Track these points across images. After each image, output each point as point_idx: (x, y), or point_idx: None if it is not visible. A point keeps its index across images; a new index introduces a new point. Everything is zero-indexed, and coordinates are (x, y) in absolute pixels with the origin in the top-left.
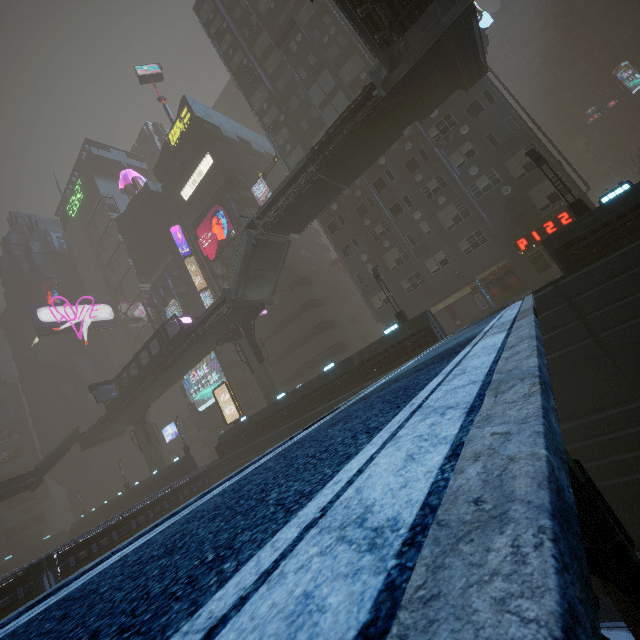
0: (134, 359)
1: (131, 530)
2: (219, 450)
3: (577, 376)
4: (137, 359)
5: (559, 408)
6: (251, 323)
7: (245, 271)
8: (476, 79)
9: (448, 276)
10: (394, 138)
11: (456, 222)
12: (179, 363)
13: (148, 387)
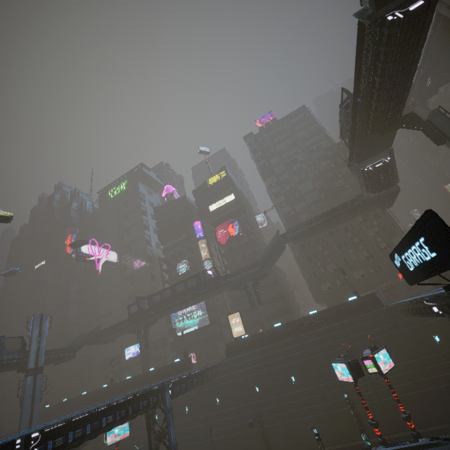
0: (171, 287)
1: (191, 385)
2: (228, 352)
3: (449, 329)
4: (174, 287)
5: (442, 343)
6: (258, 282)
7: (271, 254)
8: (388, 208)
9: (365, 282)
10: (352, 218)
11: (367, 259)
12: (203, 295)
13: (174, 306)
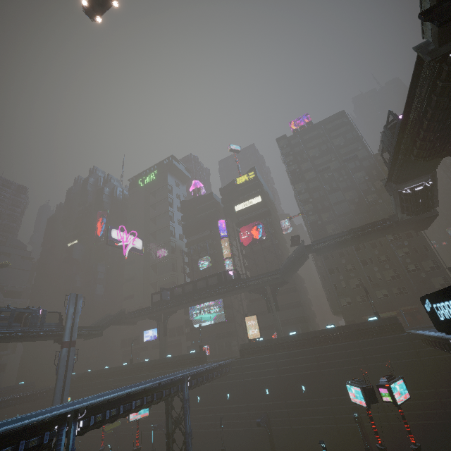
0: (193, 282)
1: (207, 379)
2: (242, 352)
3: None
4: (195, 283)
5: None
6: (277, 288)
7: (293, 264)
8: (422, 230)
9: (387, 302)
10: (381, 236)
11: (392, 278)
12: (222, 294)
13: (194, 301)
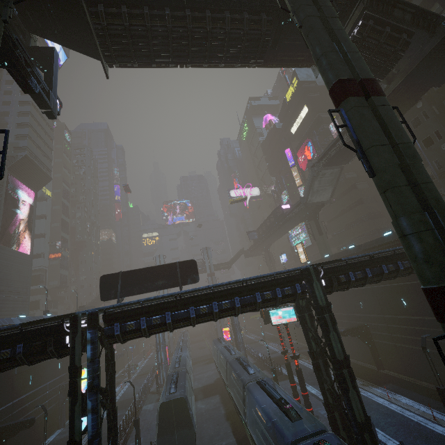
0: (264, 222)
1: None
2: None
3: None
4: (265, 223)
5: None
6: (317, 213)
7: (311, 188)
8: None
9: None
10: (412, 103)
11: None
12: (282, 228)
13: (269, 237)
